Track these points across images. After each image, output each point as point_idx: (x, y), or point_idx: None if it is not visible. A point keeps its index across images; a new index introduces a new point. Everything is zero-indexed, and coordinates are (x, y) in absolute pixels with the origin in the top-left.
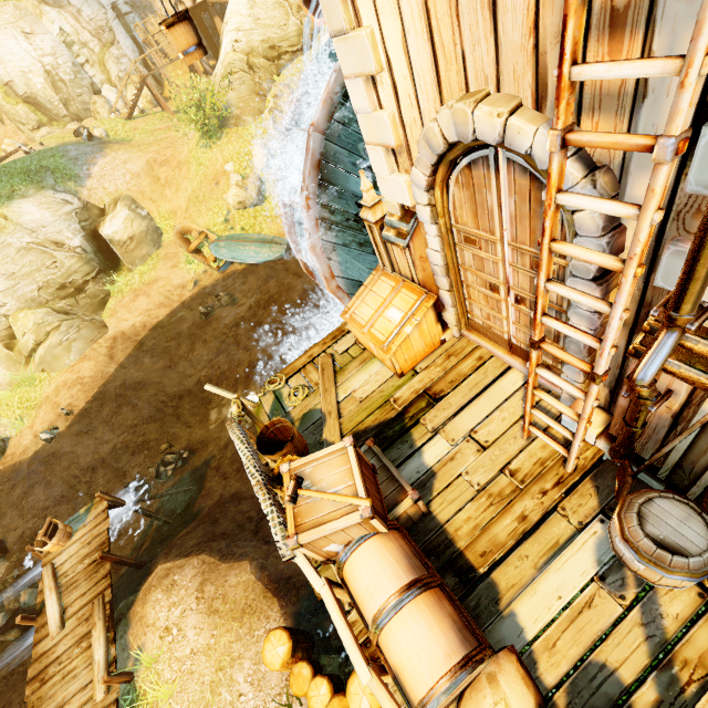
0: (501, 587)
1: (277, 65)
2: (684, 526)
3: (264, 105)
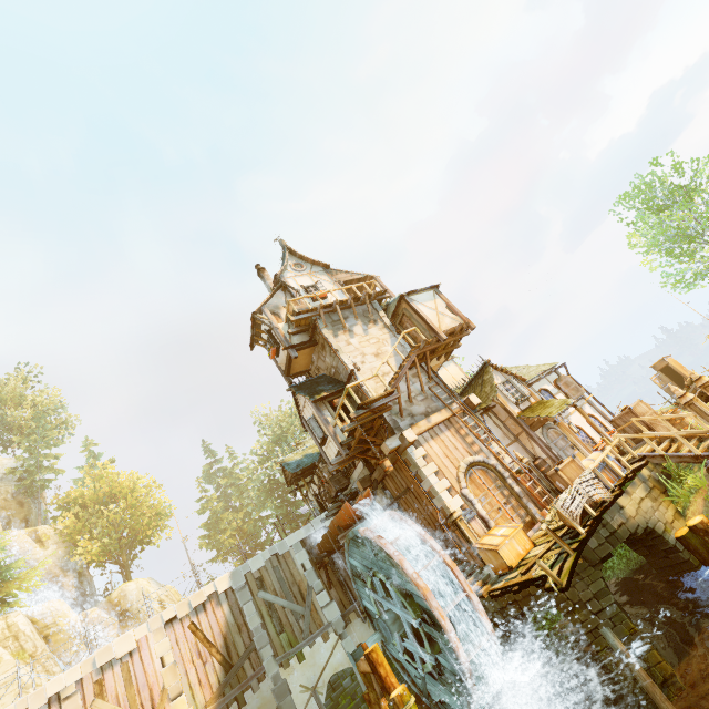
0: None
1: None
2: None
3: None
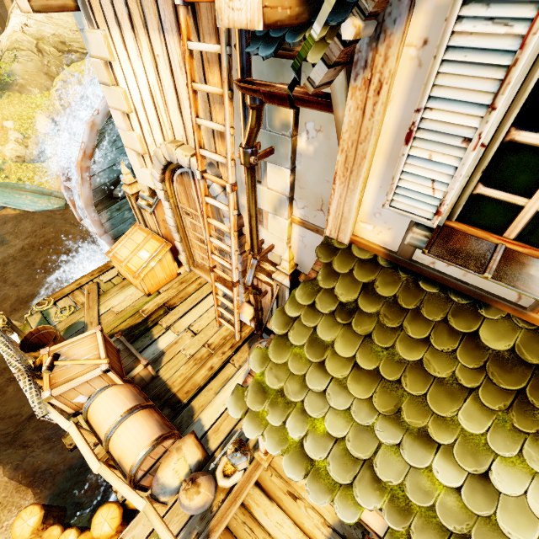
0: (196, 408)
1: (67, 58)
2: None
3: (52, 84)
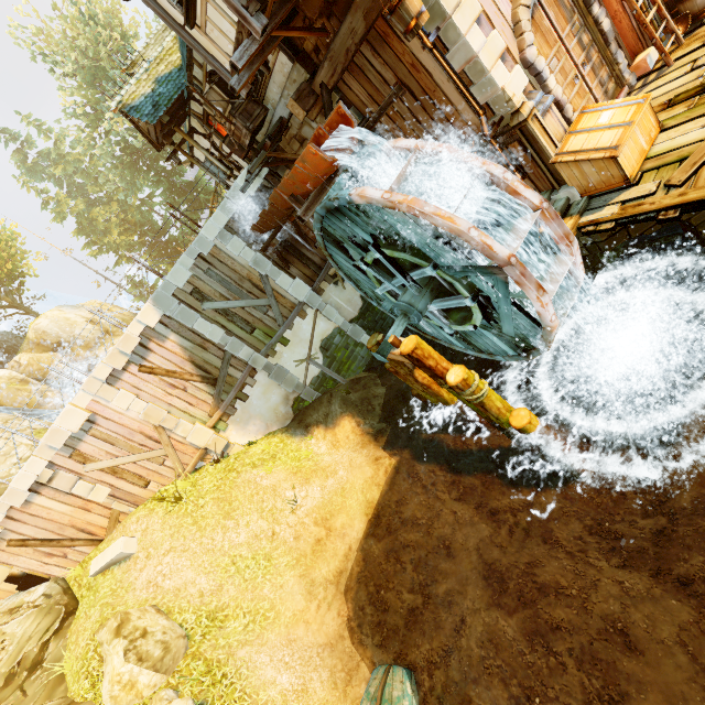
0: None
1: (42, 672)
2: None
3: (87, 701)
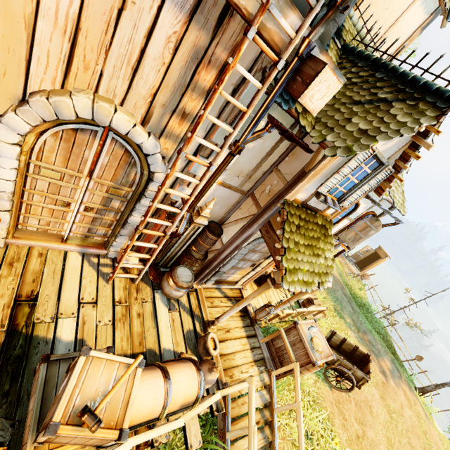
0: (153, 347)
1: None
2: (186, 272)
3: None
